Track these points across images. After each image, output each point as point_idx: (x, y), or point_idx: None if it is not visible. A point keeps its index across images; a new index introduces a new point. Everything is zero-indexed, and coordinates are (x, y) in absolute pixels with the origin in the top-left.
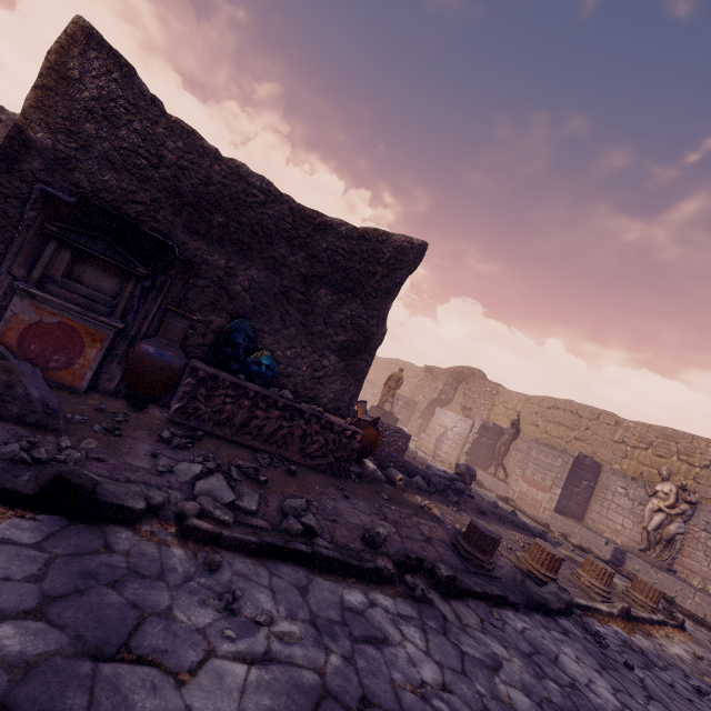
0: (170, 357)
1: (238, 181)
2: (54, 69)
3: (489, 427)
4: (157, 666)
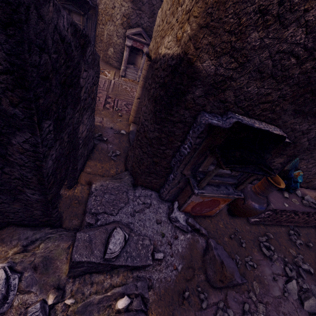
0: (265, 207)
1: None
2: None
3: None
4: None
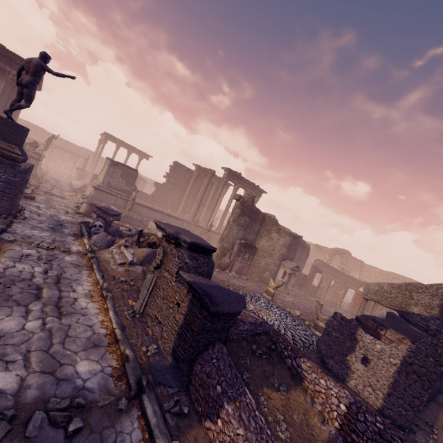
0: None
1: None
2: None
3: None
4: None
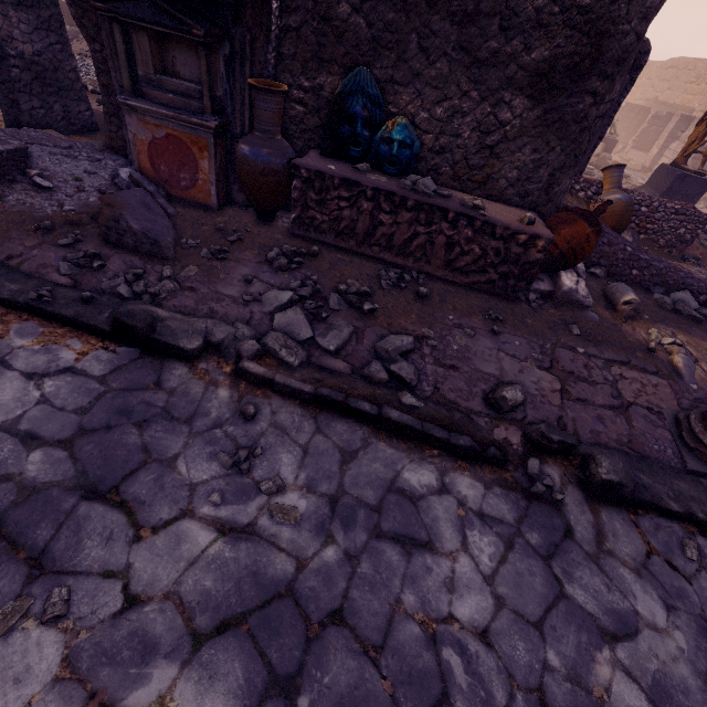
0: (267, 156)
1: None
2: None
3: None
4: (131, 514)
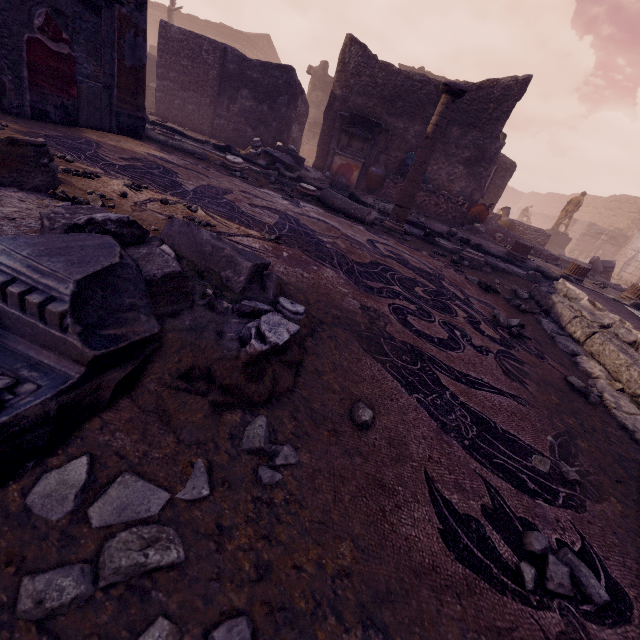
0: (380, 171)
1: (408, 81)
2: (341, 62)
3: None
4: None
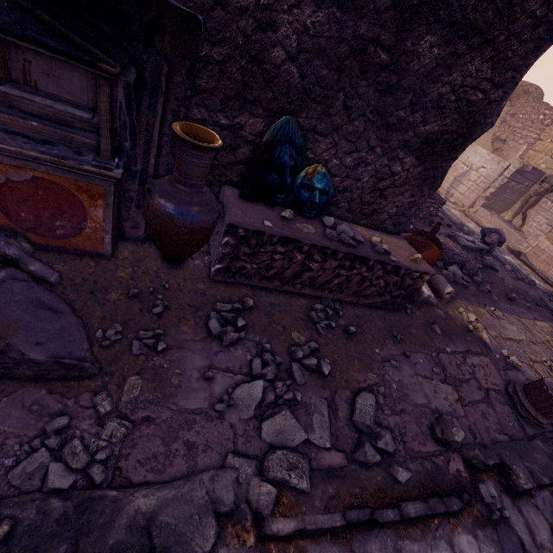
0: (197, 214)
1: None
2: None
3: (526, 171)
4: None
